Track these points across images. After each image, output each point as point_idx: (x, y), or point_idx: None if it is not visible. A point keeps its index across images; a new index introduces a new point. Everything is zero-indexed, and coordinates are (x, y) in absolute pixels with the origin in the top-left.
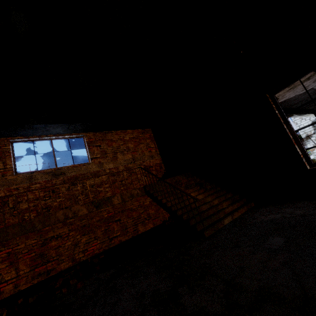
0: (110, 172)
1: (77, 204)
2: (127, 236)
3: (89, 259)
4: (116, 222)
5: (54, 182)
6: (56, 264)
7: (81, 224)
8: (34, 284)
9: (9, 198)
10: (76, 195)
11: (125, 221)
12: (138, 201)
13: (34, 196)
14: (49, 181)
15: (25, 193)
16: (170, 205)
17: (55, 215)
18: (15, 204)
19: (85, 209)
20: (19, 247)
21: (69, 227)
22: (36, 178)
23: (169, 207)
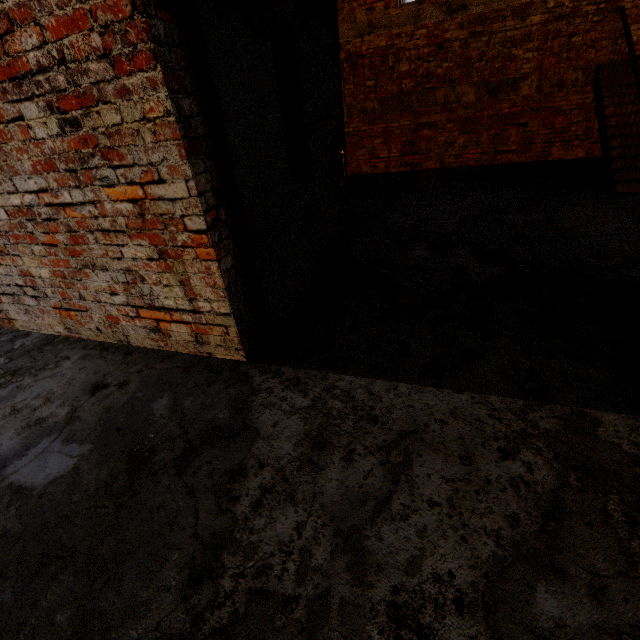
0: (554, 8)
1: (468, 78)
2: (524, 157)
3: (457, 167)
4: (518, 128)
5: (446, 28)
6: (423, 160)
7: (464, 116)
8: (401, 171)
9: (390, 51)
10: (472, 61)
11: (534, 131)
12: (582, 94)
13: (417, 52)
14: (439, 24)
15: (407, 46)
16: (613, 124)
17: (434, 95)
18: (395, 63)
19: (472, 94)
20: (393, 125)
21: (448, 116)
22: (424, 16)
23: (606, 126)
